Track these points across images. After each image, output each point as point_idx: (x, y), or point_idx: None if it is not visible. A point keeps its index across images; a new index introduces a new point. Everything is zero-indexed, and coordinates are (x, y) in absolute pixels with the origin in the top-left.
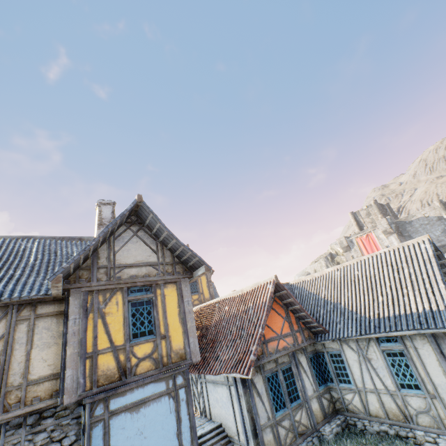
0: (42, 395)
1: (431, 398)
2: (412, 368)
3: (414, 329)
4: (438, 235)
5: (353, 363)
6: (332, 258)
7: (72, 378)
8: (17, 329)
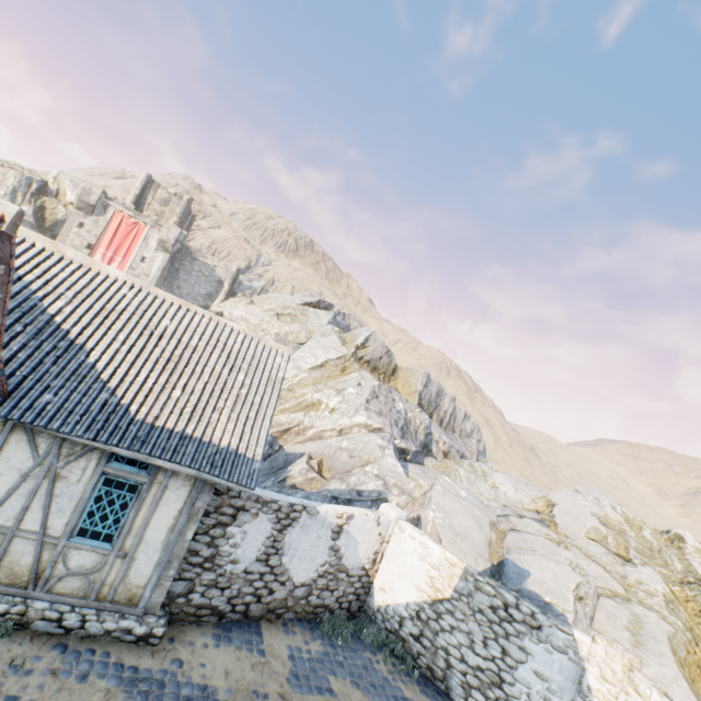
0: None
1: (117, 557)
2: (129, 512)
3: (198, 470)
4: (202, 294)
5: (8, 473)
6: (41, 193)
7: None
8: None
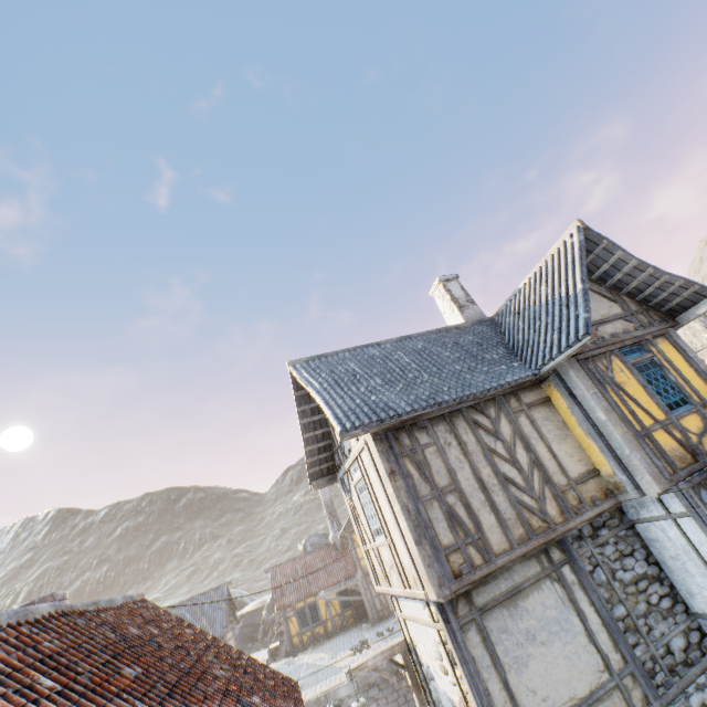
0: (596, 495)
1: None
2: None
3: None
4: None
5: None
6: None
7: (645, 462)
8: (520, 424)
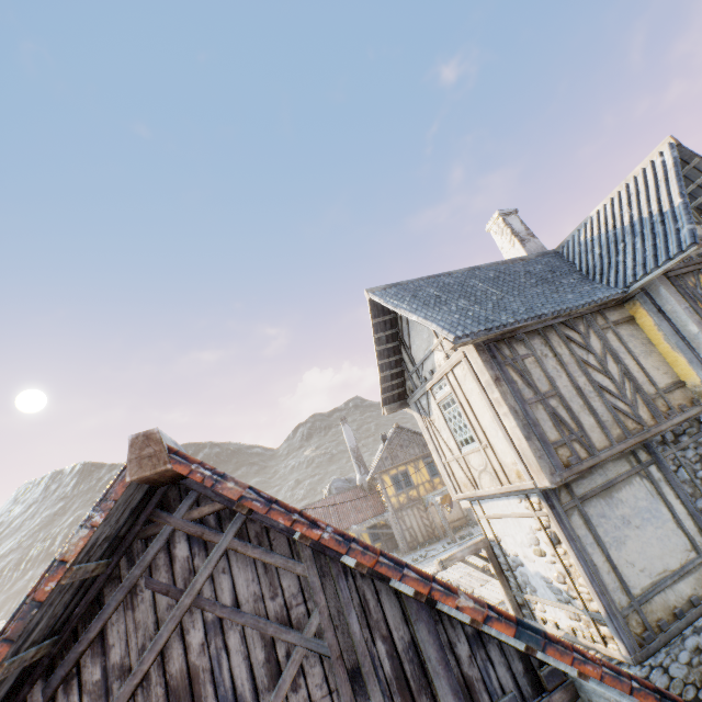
0: (682, 403)
1: None
2: None
3: None
4: None
5: None
6: None
7: None
8: (608, 339)
